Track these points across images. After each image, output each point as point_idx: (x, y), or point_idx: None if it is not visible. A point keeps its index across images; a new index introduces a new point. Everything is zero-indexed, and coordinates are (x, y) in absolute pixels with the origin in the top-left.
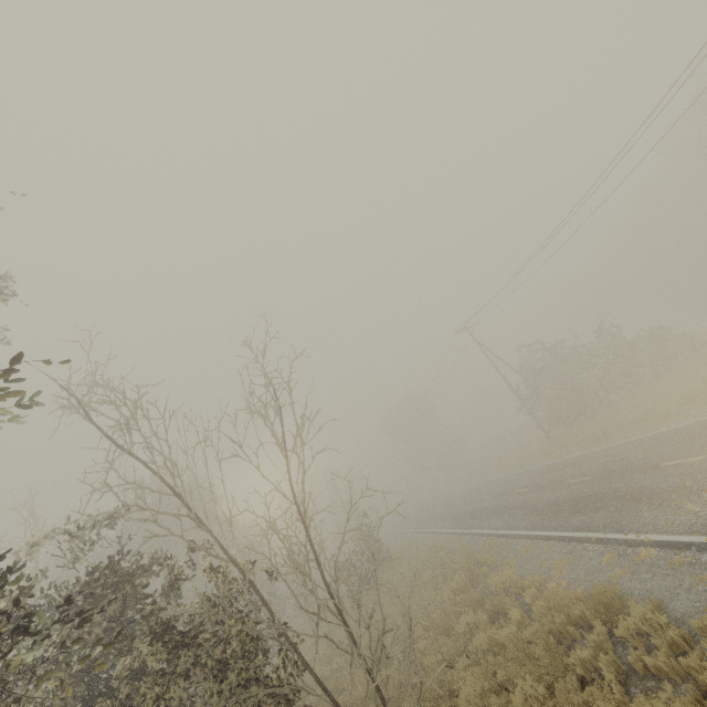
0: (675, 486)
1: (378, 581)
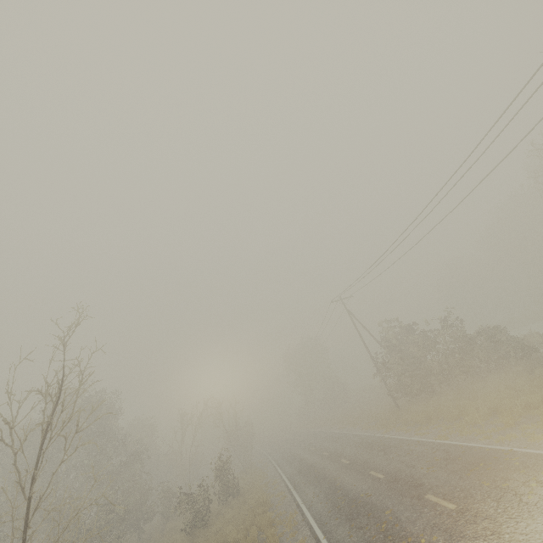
0: (415, 537)
1: (214, 517)
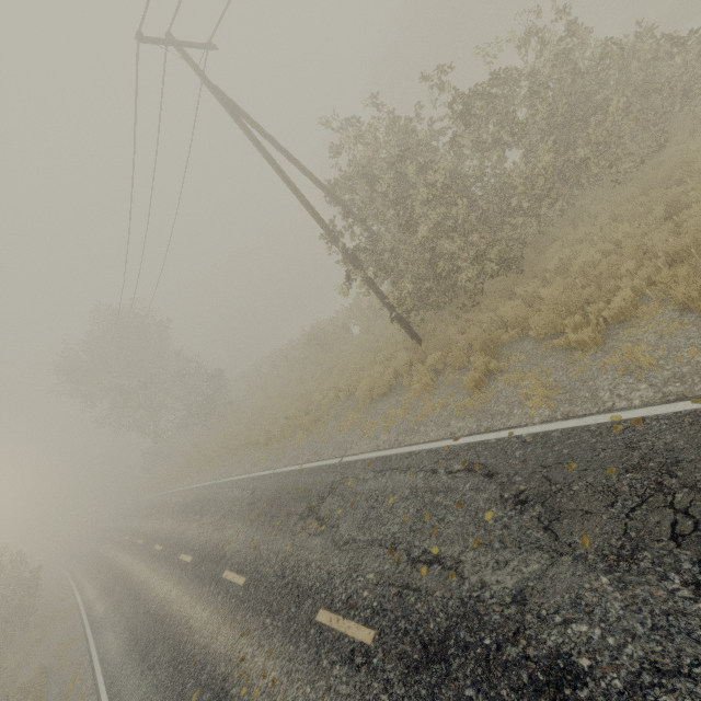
0: None
1: None
